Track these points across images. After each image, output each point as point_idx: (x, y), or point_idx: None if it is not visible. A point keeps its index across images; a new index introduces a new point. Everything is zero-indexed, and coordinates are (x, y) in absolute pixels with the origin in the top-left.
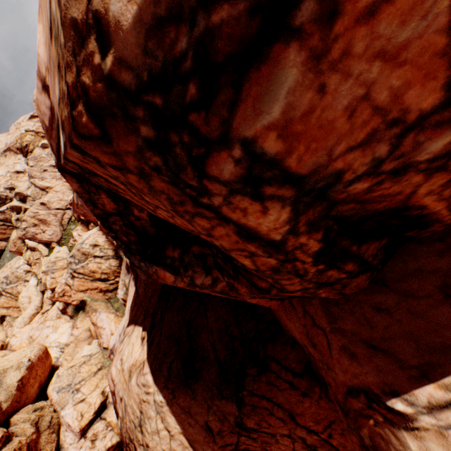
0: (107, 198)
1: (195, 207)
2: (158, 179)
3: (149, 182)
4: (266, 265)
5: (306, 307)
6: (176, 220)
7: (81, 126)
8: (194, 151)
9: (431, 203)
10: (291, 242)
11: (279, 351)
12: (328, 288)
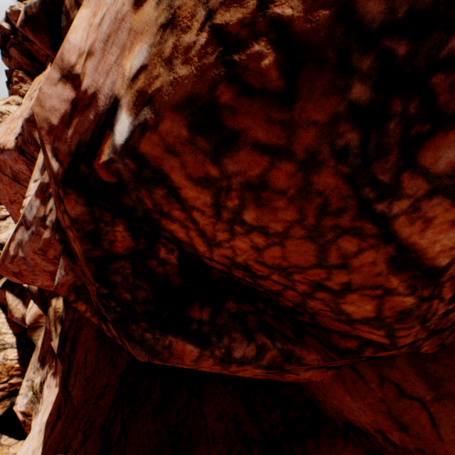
0: (124, 231)
1: (355, 218)
2: (331, 170)
3: (309, 175)
4: (395, 308)
5: (385, 371)
6: (265, 253)
7: (253, 72)
8: (413, 128)
9: None
10: (451, 269)
11: (326, 450)
12: (435, 337)
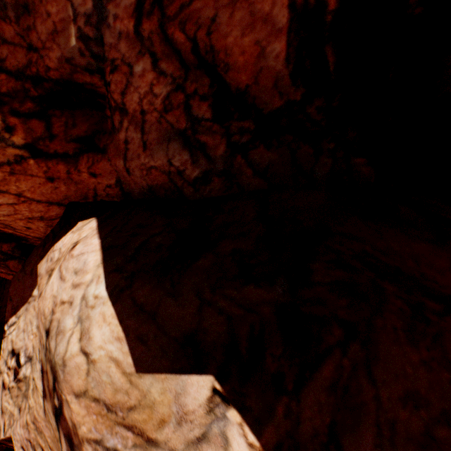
0: None
1: None
2: None
3: None
4: None
5: None
6: None
7: None
8: None
9: (1, 228)
10: None
11: None
12: (0, 266)
